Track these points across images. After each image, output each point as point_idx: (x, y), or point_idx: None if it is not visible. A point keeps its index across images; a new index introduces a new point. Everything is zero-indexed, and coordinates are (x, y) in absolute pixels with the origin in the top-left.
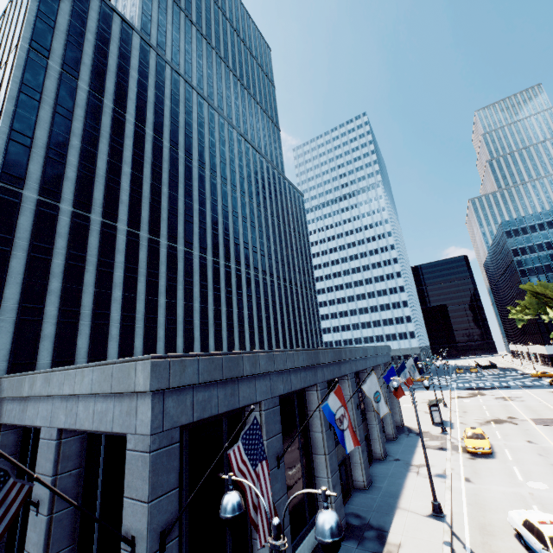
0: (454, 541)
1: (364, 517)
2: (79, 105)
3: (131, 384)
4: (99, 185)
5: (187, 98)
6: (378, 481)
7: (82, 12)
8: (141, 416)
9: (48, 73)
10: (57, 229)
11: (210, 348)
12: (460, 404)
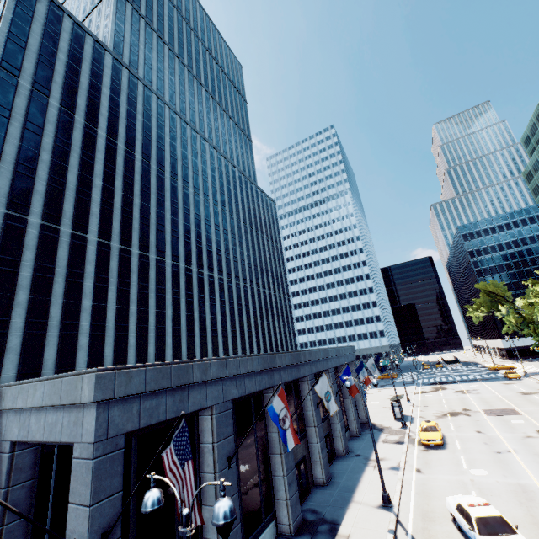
0: (399, 529)
1: (320, 512)
2: (50, 121)
3: (78, 396)
4: (70, 197)
5: (159, 113)
6: (338, 477)
7: (54, 33)
8: (86, 425)
9: (18, 91)
10: (25, 242)
11: (182, 354)
12: (423, 399)
